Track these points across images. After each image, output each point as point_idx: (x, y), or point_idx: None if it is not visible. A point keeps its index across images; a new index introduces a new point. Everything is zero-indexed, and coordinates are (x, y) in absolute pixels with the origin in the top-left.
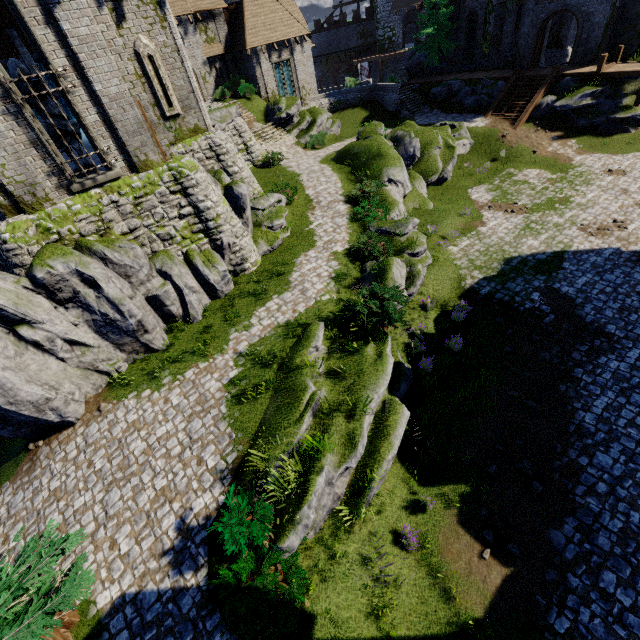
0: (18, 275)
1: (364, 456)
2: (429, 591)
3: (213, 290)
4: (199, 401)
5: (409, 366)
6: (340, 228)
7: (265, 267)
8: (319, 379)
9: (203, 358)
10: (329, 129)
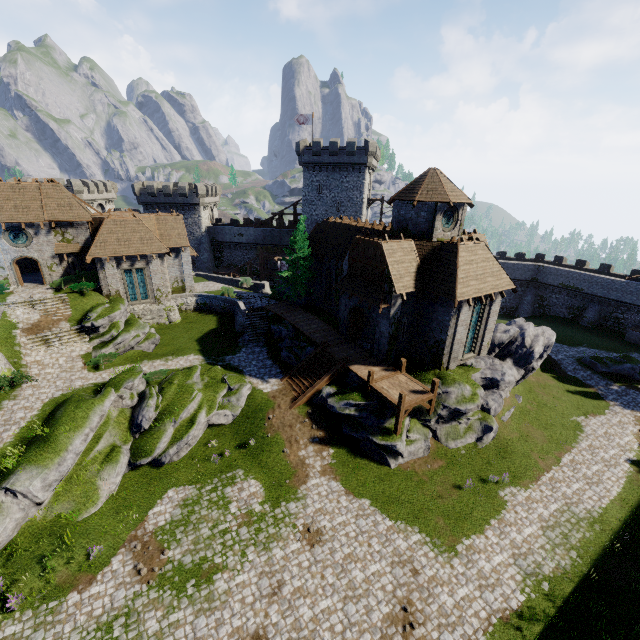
0: None
1: None
2: None
3: None
4: None
5: None
6: None
7: None
8: None
9: None
10: (138, 344)
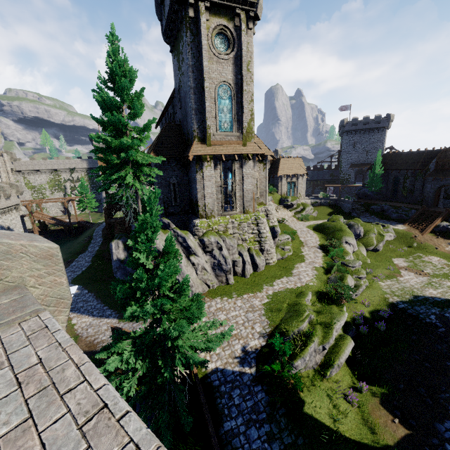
0: (195, 238)
1: (329, 353)
2: (362, 426)
3: (256, 267)
4: (251, 307)
5: (354, 327)
6: (318, 257)
7: (279, 264)
8: (310, 310)
9: (251, 292)
10: (311, 213)
